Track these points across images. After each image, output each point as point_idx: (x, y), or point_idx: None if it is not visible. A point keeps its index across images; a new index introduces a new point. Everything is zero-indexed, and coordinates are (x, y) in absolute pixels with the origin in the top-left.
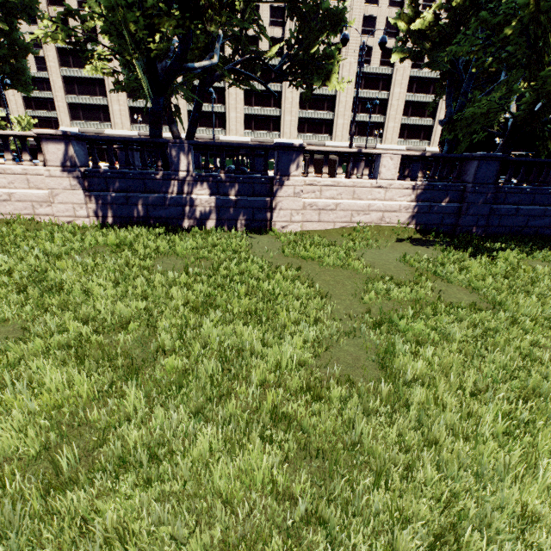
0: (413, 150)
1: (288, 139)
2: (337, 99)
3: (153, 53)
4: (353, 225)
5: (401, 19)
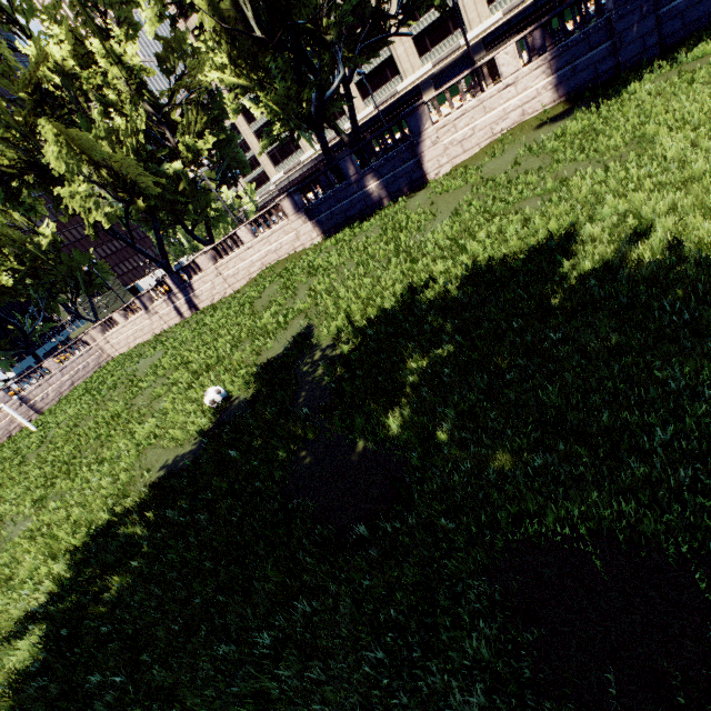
0: None
1: (479, 25)
2: None
3: (306, 114)
4: (497, 137)
5: None
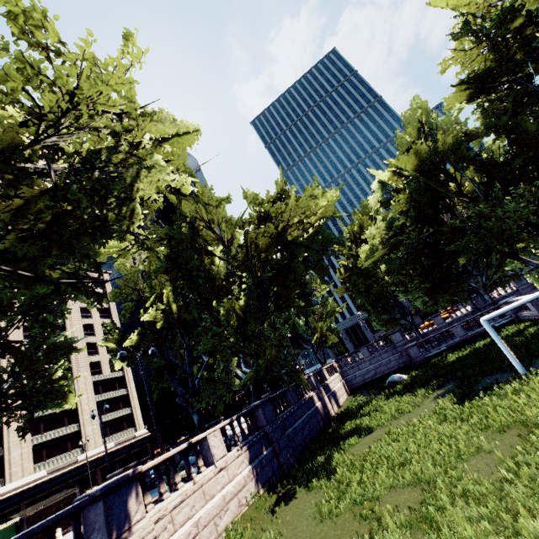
0: (123, 441)
1: None
2: (4, 429)
3: None
4: (222, 537)
5: (108, 340)
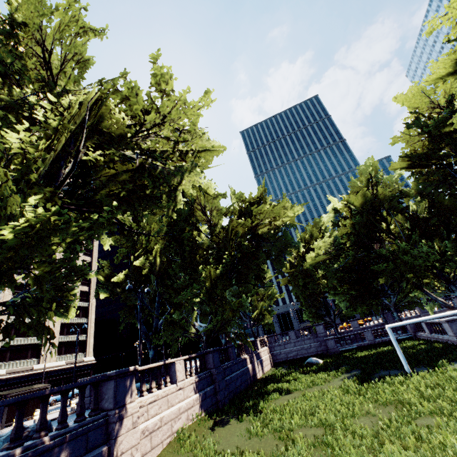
0: (73, 362)
1: None
2: None
3: None
4: (174, 436)
5: (100, 274)
